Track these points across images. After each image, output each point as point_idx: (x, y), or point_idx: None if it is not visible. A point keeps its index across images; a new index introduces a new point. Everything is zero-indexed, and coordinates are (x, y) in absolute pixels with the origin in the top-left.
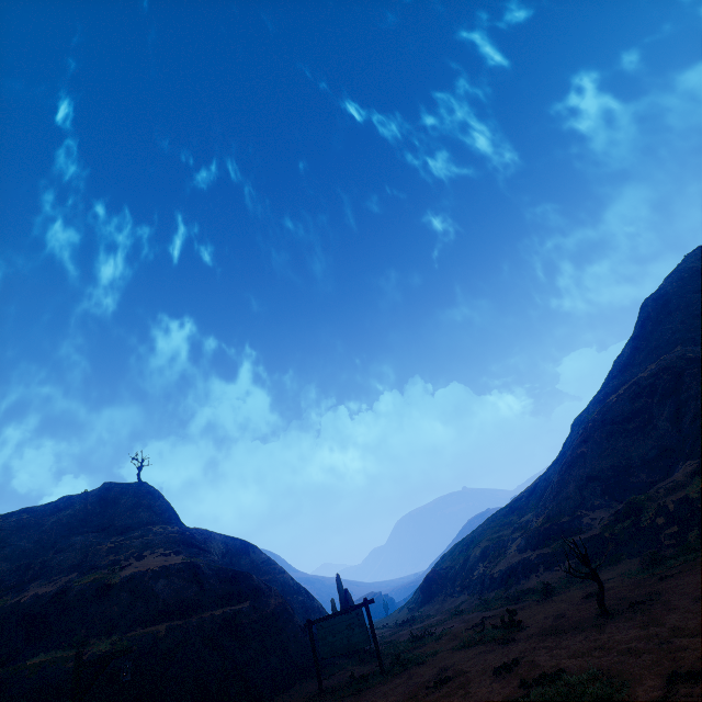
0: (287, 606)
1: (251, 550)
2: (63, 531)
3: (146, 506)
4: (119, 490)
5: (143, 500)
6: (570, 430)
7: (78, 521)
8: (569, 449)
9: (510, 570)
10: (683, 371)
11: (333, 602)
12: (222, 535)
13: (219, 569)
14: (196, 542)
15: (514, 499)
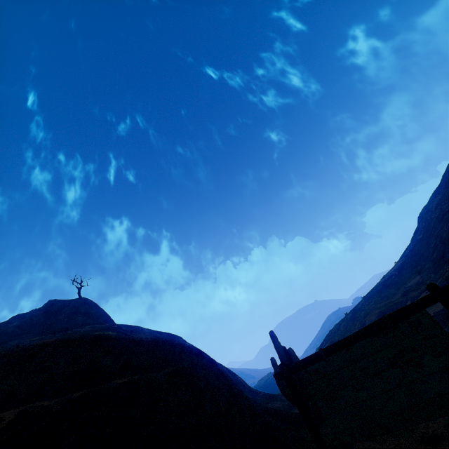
0: (221, 370)
1: (176, 340)
2: (5, 338)
3: (83, 313)
4: (61, 305)
5: (80, 309)
6: (419, 220)
7: (22, 330)
8: (436, 223)
9: (445, 314)
10: None
11: (274, 361)
12: (150, 330)
13: (134, 338)
14: (122, 330)
15: (384, 279)
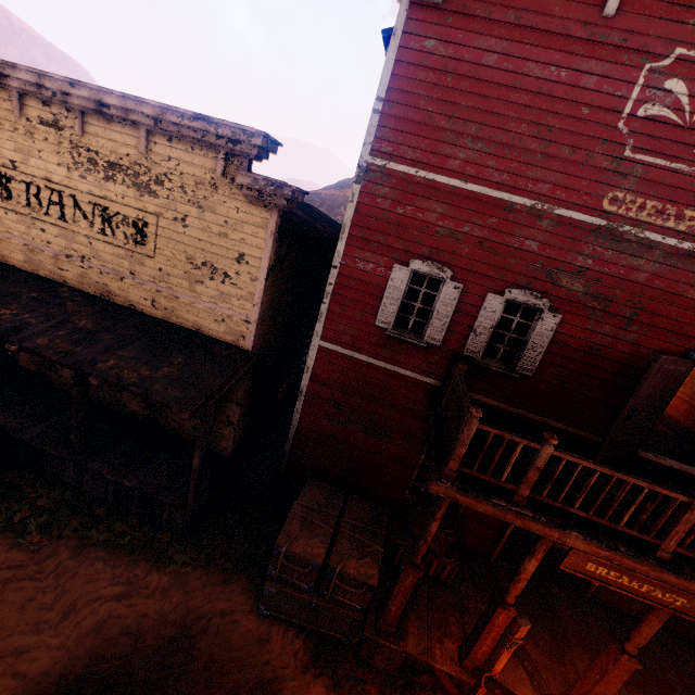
0: None
1: None
2: None
3: None
4: None
5: None
6: None
7: None
8: None
9: None
10: (322, 208)
11: None
12: None
13: None
14: None
15: None
